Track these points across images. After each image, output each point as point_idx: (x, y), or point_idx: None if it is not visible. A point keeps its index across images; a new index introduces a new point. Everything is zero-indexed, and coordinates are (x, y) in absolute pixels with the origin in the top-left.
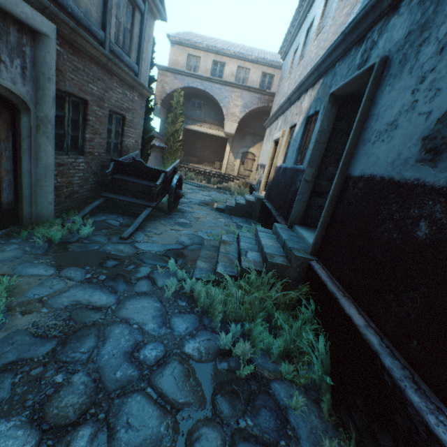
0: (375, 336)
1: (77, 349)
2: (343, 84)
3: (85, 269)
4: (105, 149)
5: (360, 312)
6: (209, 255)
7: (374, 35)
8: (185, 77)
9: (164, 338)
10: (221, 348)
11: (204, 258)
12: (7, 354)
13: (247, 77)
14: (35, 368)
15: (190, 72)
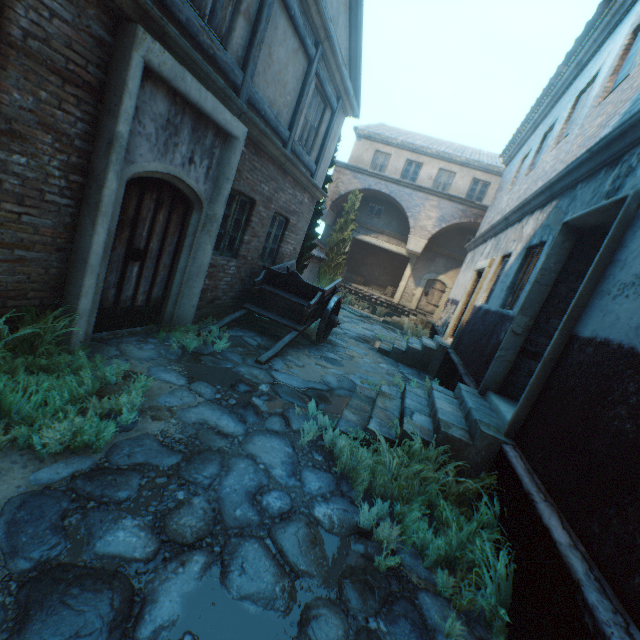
0: (581, 561)
1: (200, 471)
2: (582, 214)
3: (216, 388)
4: (259, 254)
5: (566, 527)
6: (360, 407)
7: (631, 160)
8: (367, 176)
9: (292, 490)
10: (358, 525)
11: (353, 409)
12: (137, 454)
13: (450, 183)
14: (160, 477)
15: (374, 171)
